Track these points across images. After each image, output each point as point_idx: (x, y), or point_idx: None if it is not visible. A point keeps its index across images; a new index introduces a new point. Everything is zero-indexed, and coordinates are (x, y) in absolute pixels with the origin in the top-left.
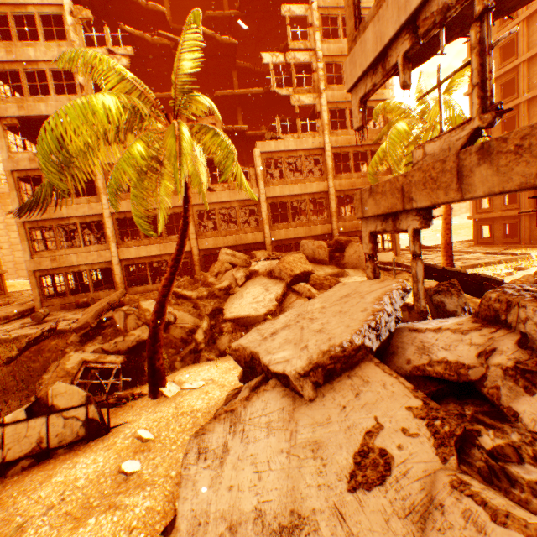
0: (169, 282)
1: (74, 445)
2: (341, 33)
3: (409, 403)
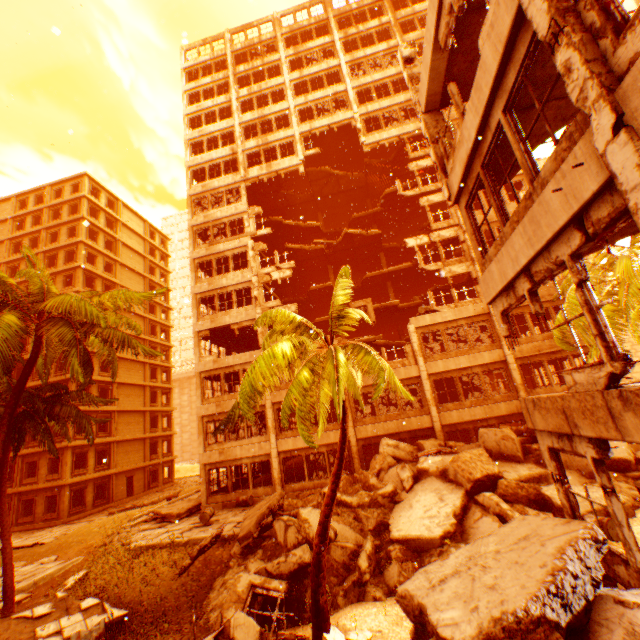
0: (331, 499)
1: None
2: (485, 203)
3: None
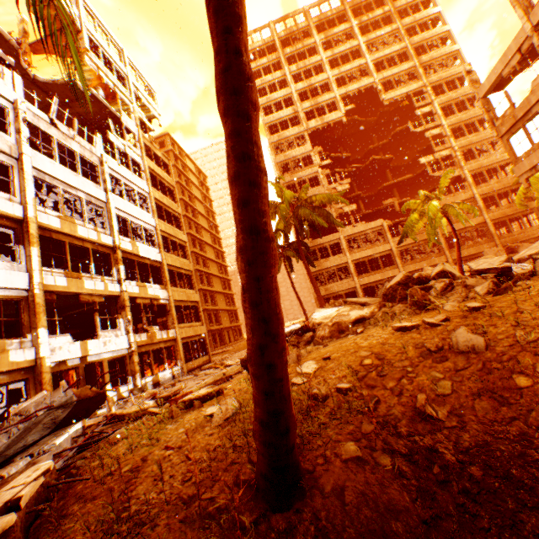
0: (459, 256)
1: None
2: (466, 133)
3: None
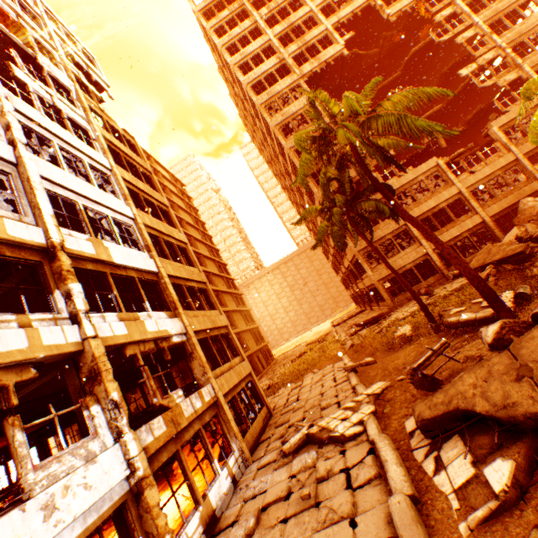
0: None
1: None
2: (509, 24)
3: None
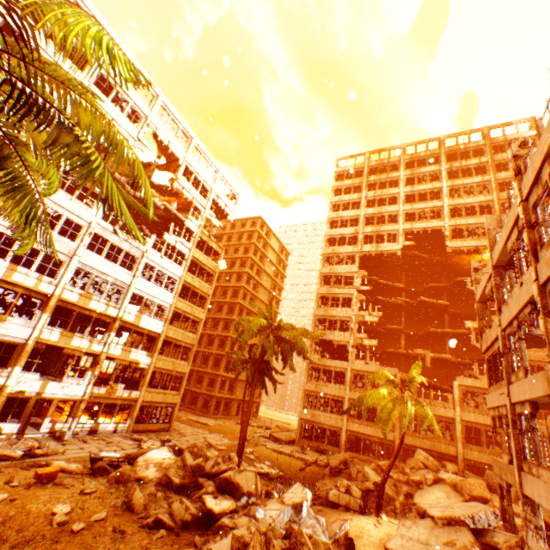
0: (391, 464)
1: (355, 511)
2: None
3: (469, 538)
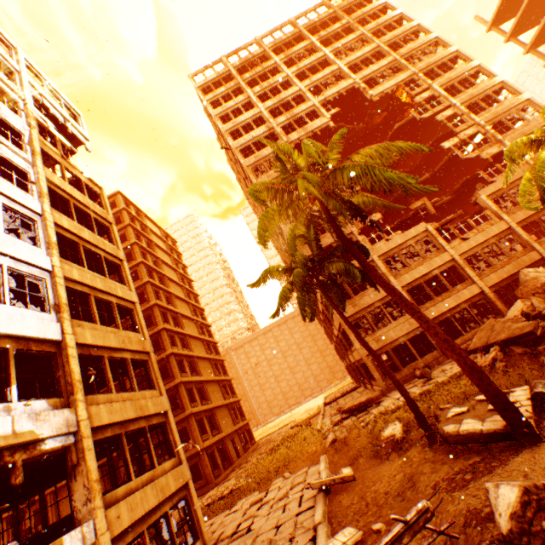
0: None
1: None
2: (485, 106)
3: None
